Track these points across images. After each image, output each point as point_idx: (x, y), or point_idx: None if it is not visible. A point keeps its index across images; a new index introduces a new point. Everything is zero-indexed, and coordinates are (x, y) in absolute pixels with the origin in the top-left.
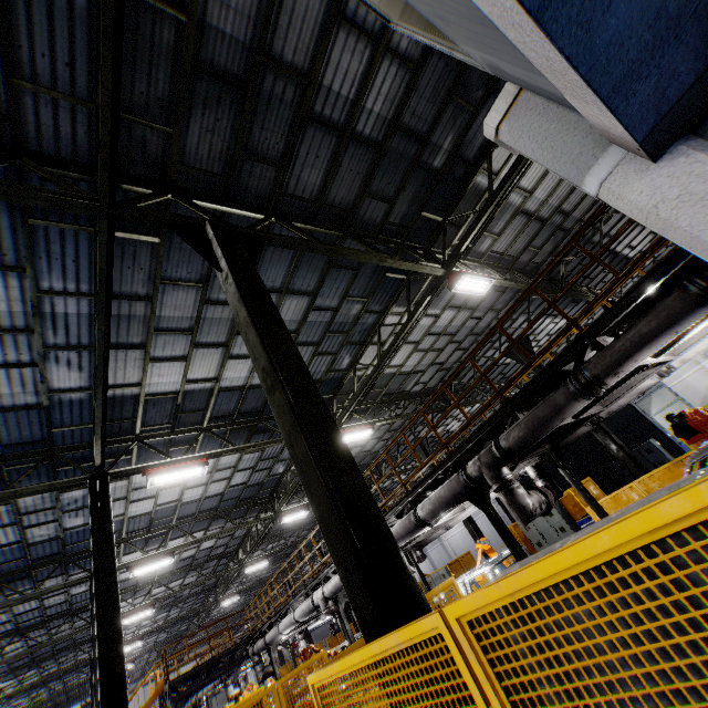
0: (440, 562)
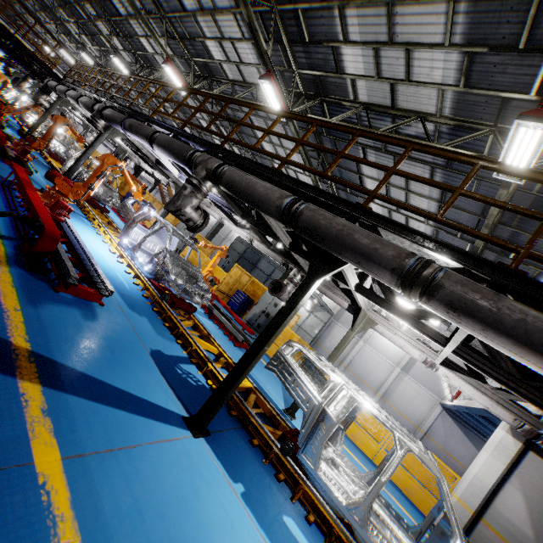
0: None
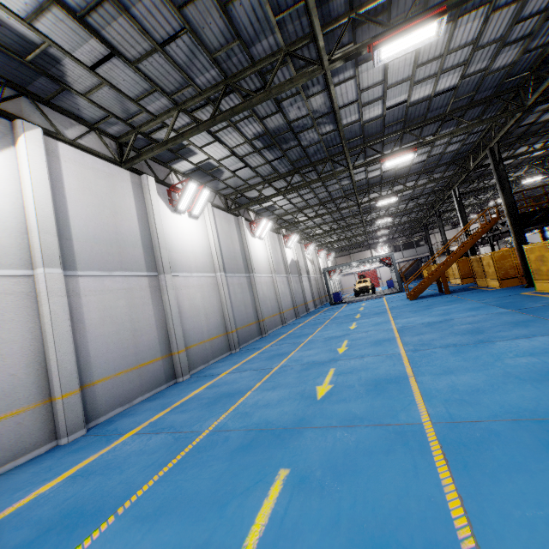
0: (241, 300)
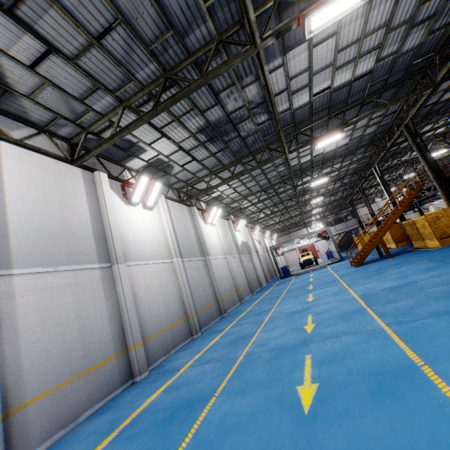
0: (199, 283)
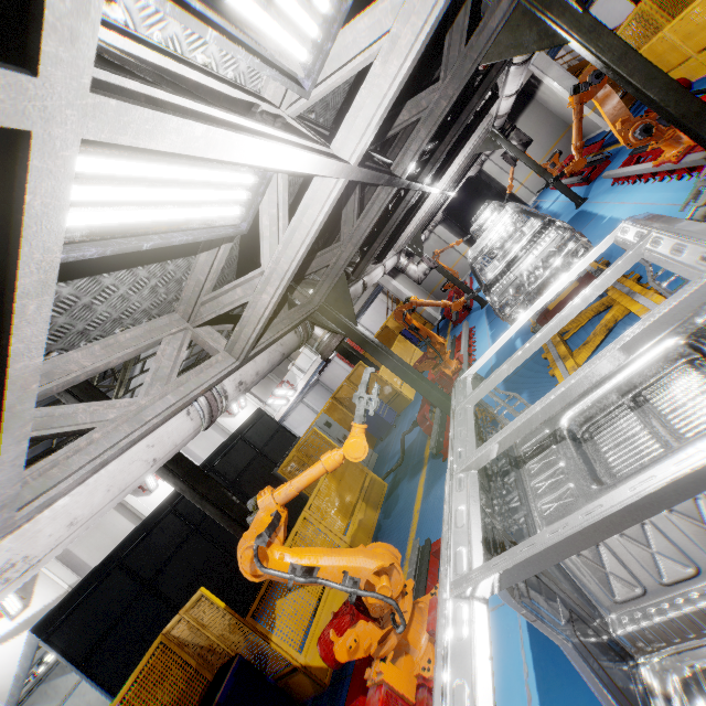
0: None
